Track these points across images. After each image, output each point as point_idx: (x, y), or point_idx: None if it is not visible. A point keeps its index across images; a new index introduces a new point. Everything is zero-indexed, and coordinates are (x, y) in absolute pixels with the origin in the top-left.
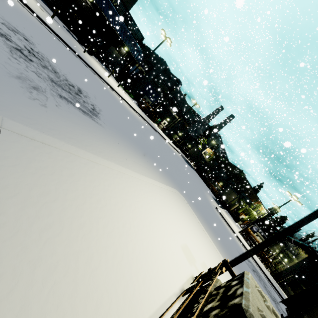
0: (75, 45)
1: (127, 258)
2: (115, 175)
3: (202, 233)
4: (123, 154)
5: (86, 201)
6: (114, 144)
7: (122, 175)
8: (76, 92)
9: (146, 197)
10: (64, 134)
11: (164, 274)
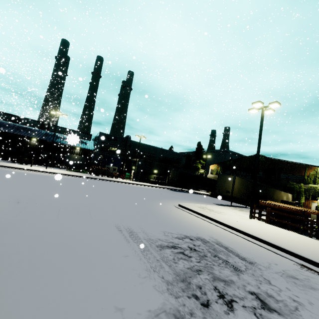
0: None
1: None
2: None
3: None
4: None
5: None
6: None
7: None
8: None
9: None
10: None
11: None
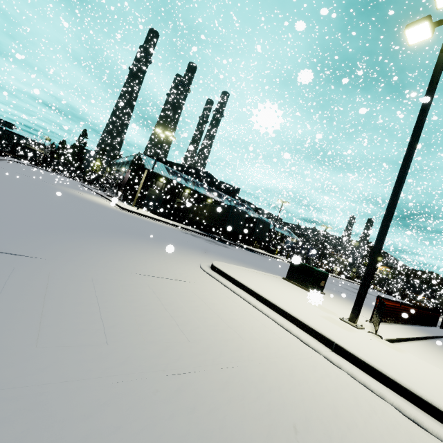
0: None
1: None
2: None
3: None
4: None
5: None
6: None
7: None
8: None
9: None
10: None
11: None
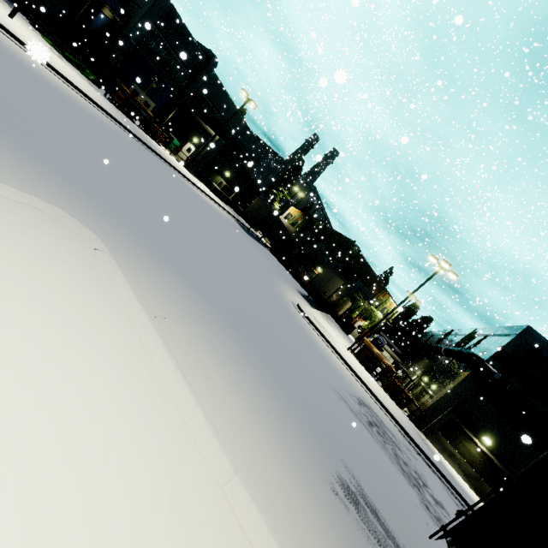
0: None
1: None
2: None
3: (103, 345)
4: None
5: None
6: None
7: None
8: None
9: None
10: None
11: None
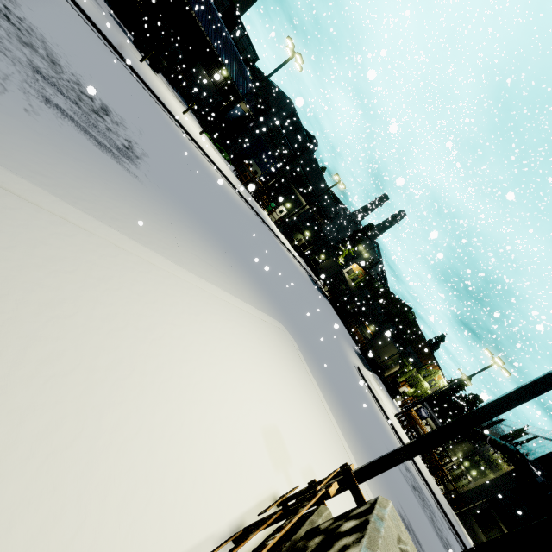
0: (125, 46)
1: (93, 442)
2: (129, 264)
3: (319, 408)
4: (175, 238)
5: (9, 296)
6: (156, 215)
7: (152, 269)
8: (94, 108)
9: (200, 321)
10: (23, 162)
11: (195, 488)
